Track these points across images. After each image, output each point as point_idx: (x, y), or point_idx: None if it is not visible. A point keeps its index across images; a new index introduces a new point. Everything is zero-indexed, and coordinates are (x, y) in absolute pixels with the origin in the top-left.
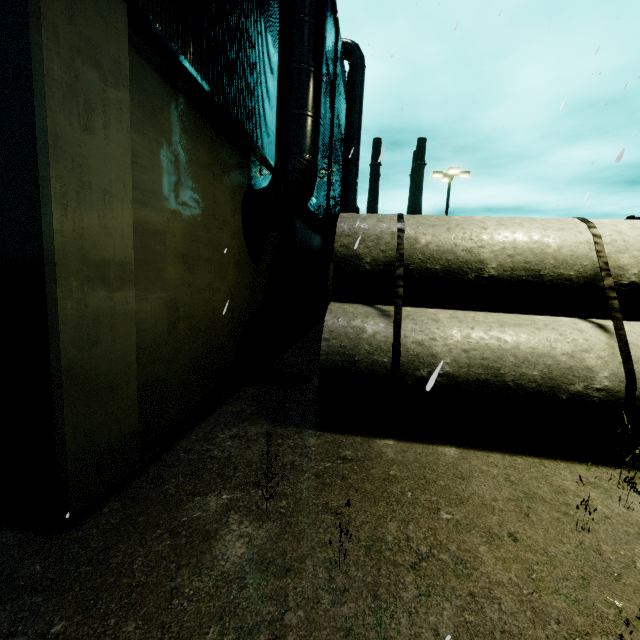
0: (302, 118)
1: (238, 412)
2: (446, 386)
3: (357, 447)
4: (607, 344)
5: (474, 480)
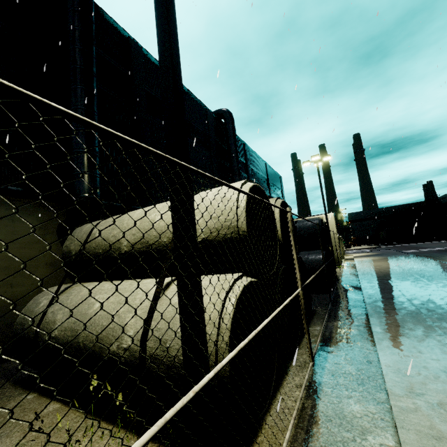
0: (75, 176)
1: (3, 367)
2: (54, 347)
3: (1, 400)
4: (149, 302)
5: (1, 440)
